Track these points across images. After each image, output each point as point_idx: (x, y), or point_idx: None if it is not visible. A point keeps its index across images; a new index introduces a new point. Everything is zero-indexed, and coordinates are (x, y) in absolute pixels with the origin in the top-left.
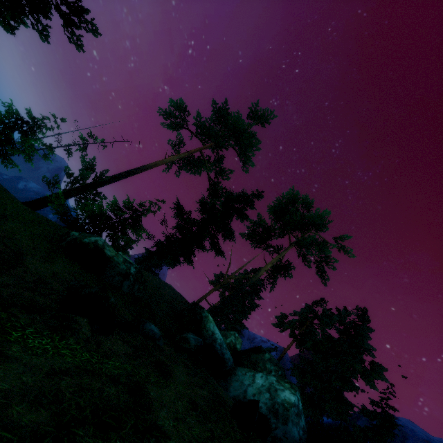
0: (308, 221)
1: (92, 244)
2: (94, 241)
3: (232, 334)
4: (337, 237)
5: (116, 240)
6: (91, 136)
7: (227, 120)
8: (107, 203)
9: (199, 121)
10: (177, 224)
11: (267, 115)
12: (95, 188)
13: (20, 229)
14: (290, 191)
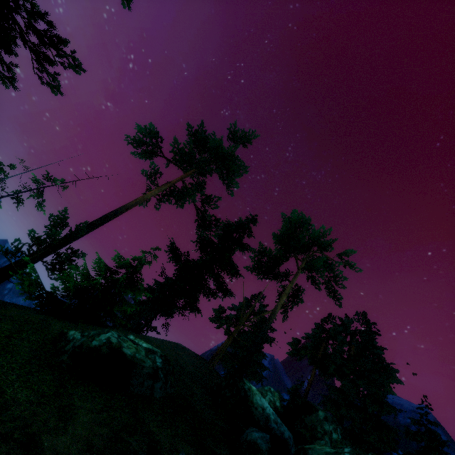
0: (312, 242)
1: (104, 347)
2: (105, 340)
3: (267, 391)
4: (340, 253)
5: (113, 312)
6: (48, 177)
7: (205, 143)
8: (94, 267)
9: (177, 148)
10: (177, 271)
11: (249, 136)
12: (67, 244)
13: (3, 369)
14: (295, 216)
